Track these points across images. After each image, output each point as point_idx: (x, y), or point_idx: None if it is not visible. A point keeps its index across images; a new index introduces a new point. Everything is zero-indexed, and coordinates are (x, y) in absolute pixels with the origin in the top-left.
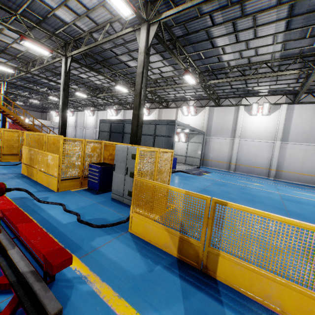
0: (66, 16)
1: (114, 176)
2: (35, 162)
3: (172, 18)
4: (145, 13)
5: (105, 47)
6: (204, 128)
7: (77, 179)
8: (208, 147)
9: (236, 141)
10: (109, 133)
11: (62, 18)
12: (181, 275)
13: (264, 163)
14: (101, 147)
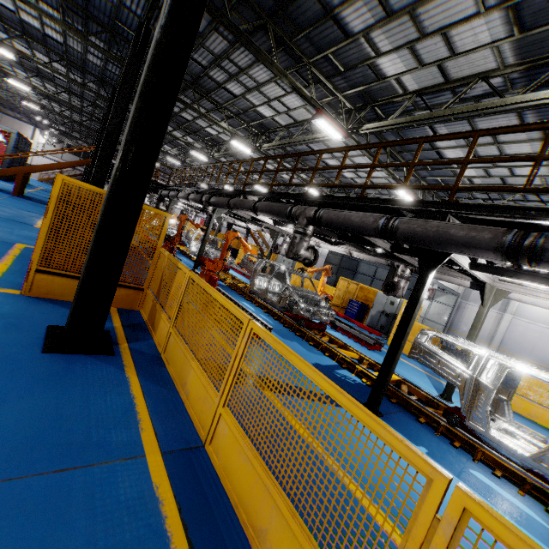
0: (349, 175)
1: (370, 313)
2: (305, 286)
3: (445, 194)
4: (422, 193)
5: (368, 192)
6: (460, 288)
7: (337, 307)
8: (461, 315)
9: (506, 318)
10: (337, 267)
11: (345, 175)
12: (419, 363)
13: (543, 359)
14: (357, 288)
